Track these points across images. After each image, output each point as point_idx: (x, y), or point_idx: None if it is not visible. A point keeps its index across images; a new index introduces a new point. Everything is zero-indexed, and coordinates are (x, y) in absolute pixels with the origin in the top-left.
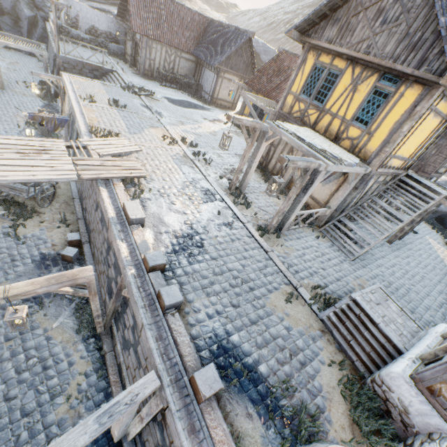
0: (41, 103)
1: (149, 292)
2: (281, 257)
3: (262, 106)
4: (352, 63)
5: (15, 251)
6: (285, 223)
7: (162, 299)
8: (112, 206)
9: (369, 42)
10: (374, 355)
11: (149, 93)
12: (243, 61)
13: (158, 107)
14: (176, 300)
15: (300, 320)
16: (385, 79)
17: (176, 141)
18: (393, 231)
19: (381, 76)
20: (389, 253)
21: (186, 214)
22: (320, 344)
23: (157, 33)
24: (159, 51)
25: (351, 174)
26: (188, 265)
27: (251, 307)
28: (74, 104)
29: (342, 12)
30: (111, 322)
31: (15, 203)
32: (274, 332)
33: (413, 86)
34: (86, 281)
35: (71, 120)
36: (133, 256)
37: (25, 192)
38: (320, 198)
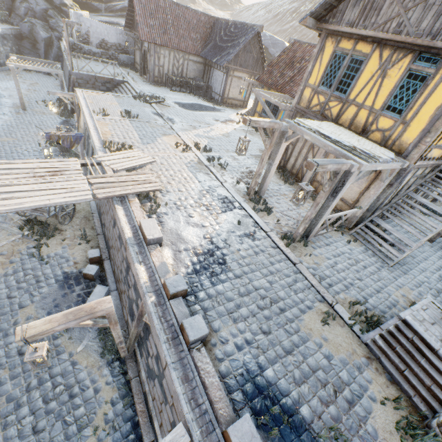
0: (59, 119)
1: (172, 323)
2: (311, 268)
3: (276, 102)
4: (379, 46)
5: (40, 271)
6: (312, 230)
7: (186, 333)
8: (128, 225)
9: (400, 19)
10: (436, 389)
11: (159, 100)
12: (252, 57)
13: (170, 113)
14: (201, 334)
15: (341, 345)
16: (422, 59)
17: (189, 147)
18: (438, 231)
19: (416, 56)
20: (431, 253)
21: (204, 227)
22: (367, 375)
23: (164, 38)
24: (167, 56)
25: (386, 171)
26: (211, 286)
27: (284, 333)
28: (88, 119)
29: None
30: (134, 346)
31: (38, 222)
32: (313, 363)
33: None
34: (105, 313)
35: (87, 135)
36: (152, 281)
37: (46, 212)
38: (348, 197)
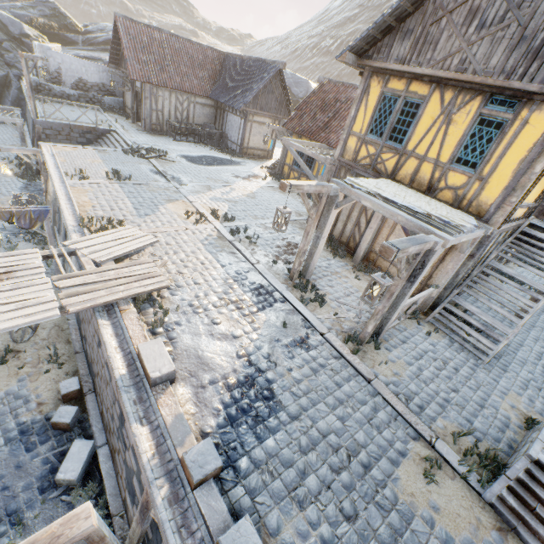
0: (19, 183)
1: (200, 537)
2: (391, 384)
3: (313, 154)
4: (438, 87)
5: None
6: (384, 326)
7: None
8: (119, 352)
9: (463, 55)
10: None
11: (160, 153)
12: (275, 99)
13: (175, 170)
14: None
15: (459, 514)
16: (495, 102)
17: (205, 217)
18: (535, 310)
19: (487, 99)
20: (525, 335)
21: (237, 339)
22: None
23: (162, 77)
24: (167, 99)
25: (467, 241)
26: (257, 443)
27: (377, 511)
28: (57, 186)
29: (414, 20)
30: None
31: None
32: None
33: (542, 108)
34: (79, 538)
35: (57, 205)
36: (162, 453)
37: None
38: None
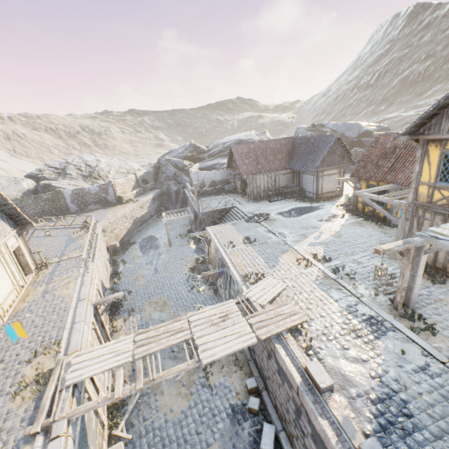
0: (192, 247)
1: None
2: None
3: (386, 200)
4: None
5: (212, 403)
6: None
7: None
8: (292, 366)
9: None
10: None
11: (265, 216)
12: (337, 156)
13: (278, 227)
14: None
15: None
16: None
17: (310, 261)
18: None
19: None
20: None
21: (365, 362)
22: None
23: (258, 168)
24: (262, 178)
25: None
26: None
27: None
28: (224, 255)
29: None
30: None
31: None
32: None
33: None
34: None
35: (220, 263)
36: (341, 441)
37: None
38: None
